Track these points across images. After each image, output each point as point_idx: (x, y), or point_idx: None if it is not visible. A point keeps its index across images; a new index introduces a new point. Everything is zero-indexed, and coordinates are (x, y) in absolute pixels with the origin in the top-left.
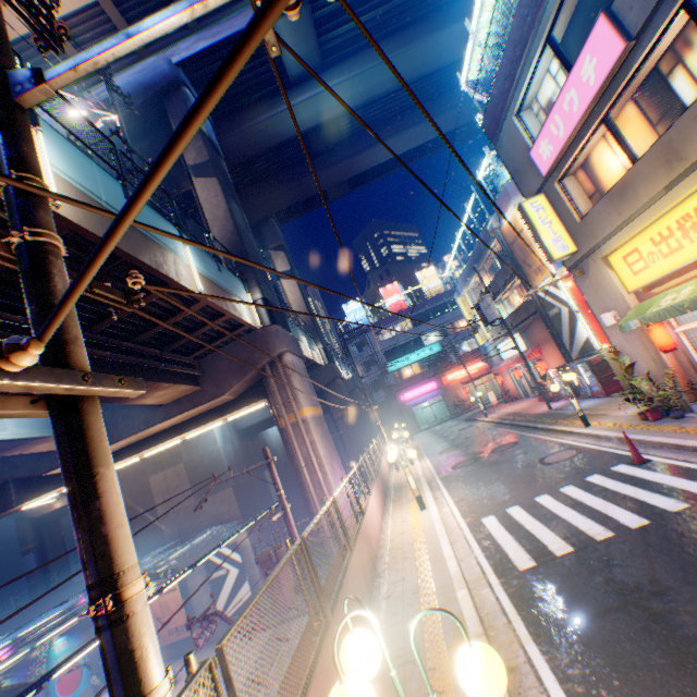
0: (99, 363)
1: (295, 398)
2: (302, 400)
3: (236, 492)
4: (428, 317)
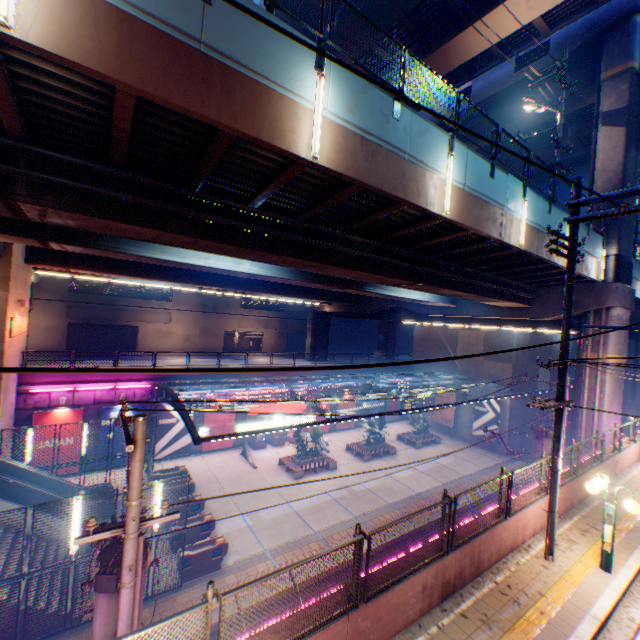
0: (486, 290)
1: (603, 344)
2: (608, 348)
3: (512, 369)
4: None
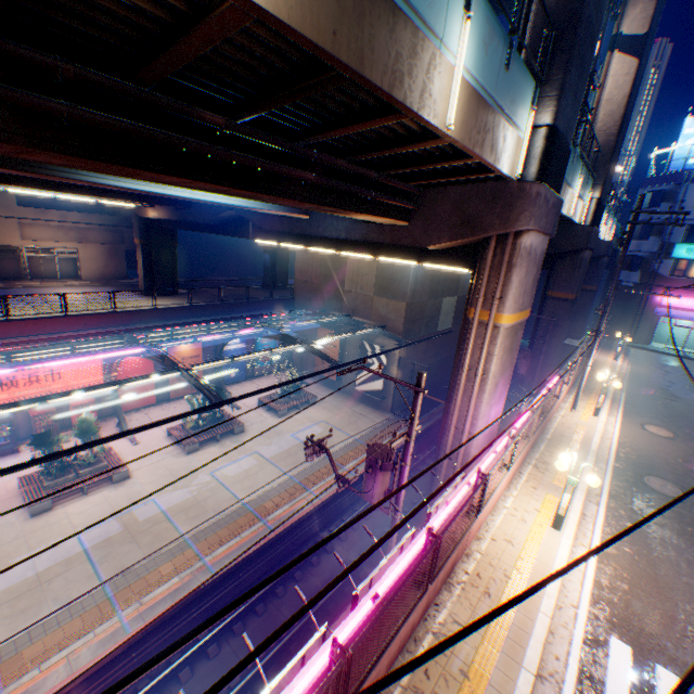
0: (301, 185)
1: (501, 297)
2: (508, 303)
3: (406, 310)
4: None
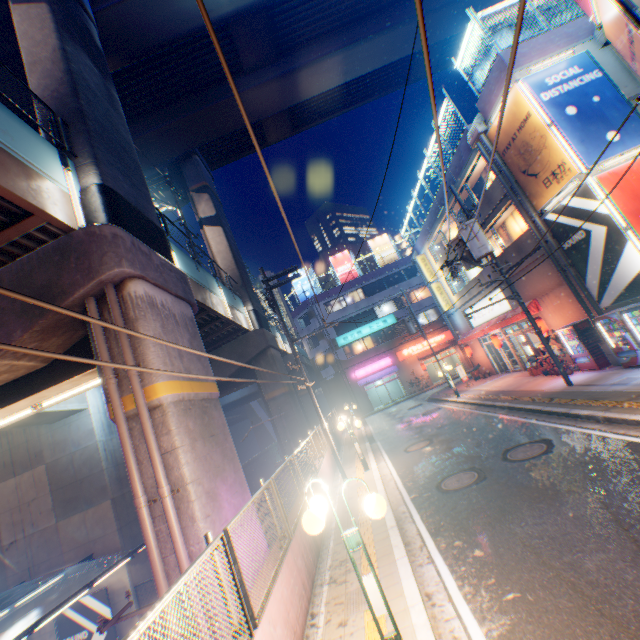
0: None
1: (141, 362)
2: (155, 366)
3: (118, 507)
4: (381, 287)
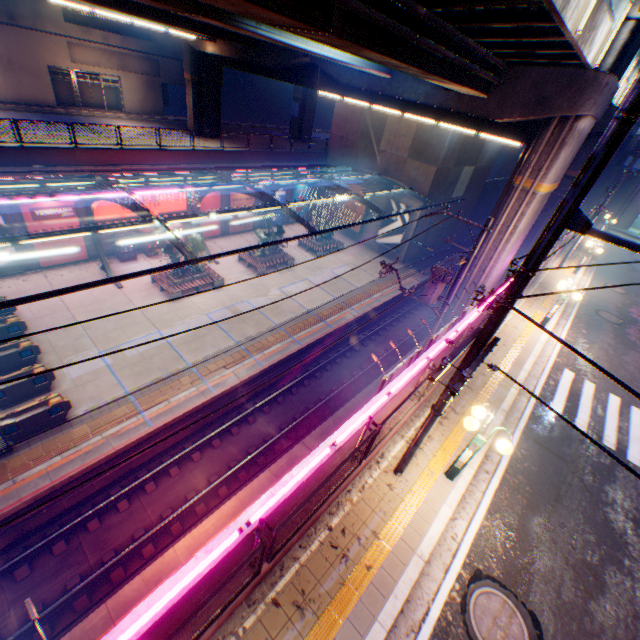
0: (439, 61)
1: (546, 170)
2: (549, 176)
3: (435, 175)
4: None
